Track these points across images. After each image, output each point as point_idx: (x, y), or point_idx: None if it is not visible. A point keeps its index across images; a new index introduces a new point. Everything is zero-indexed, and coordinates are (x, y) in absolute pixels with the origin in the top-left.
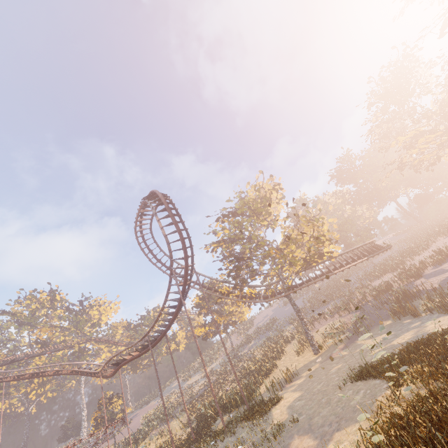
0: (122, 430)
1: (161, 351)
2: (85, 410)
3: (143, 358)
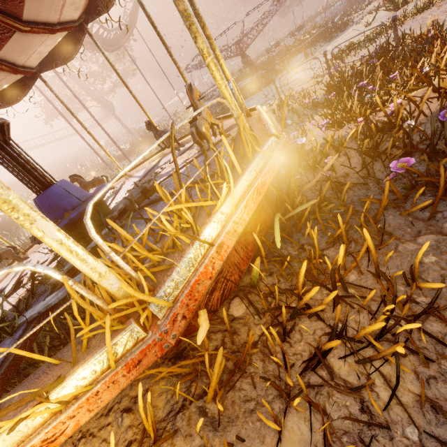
0: None
1: None
2: None
3: None
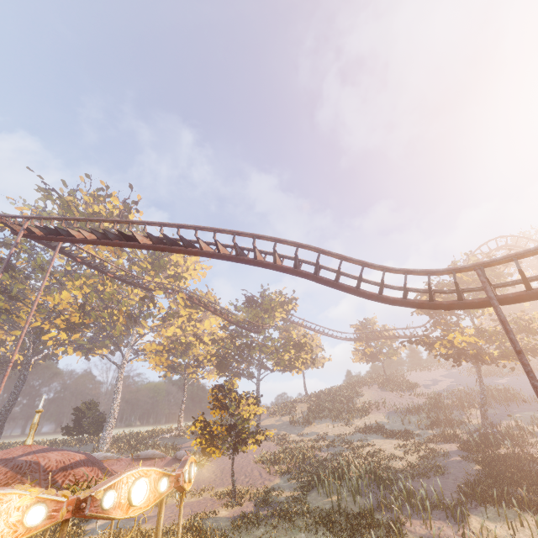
0: (206, 466)
1: (281, 359)
2: (118, 399)
3: (250, 356)
